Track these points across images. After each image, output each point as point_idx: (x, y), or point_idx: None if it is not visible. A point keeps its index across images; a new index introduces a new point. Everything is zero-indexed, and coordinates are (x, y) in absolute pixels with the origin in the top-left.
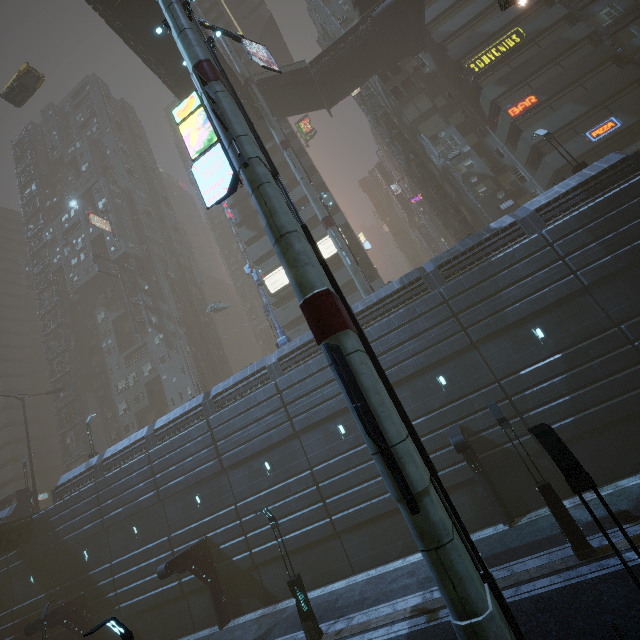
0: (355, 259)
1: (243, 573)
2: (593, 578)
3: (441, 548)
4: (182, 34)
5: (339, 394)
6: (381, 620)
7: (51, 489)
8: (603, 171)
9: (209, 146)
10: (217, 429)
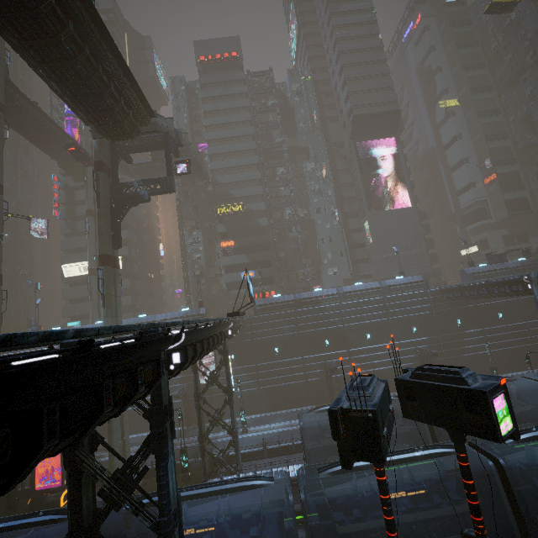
0: (99, 296)
1: None
2: None
3: None
4: None
5: None
6: None
7: None
8: (192, 315)
9: None
10: None
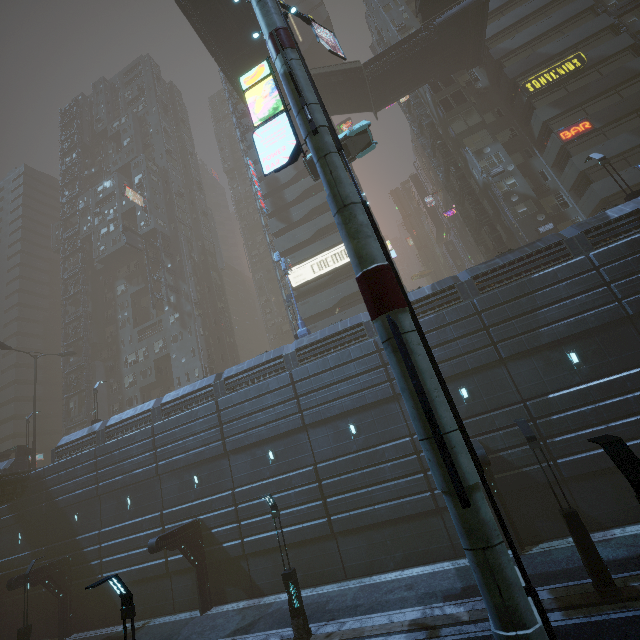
0: None
1: (231, 561)
2: (617, 619)
3: (490, 549)
4: (262, 1)
5: (354, 393)
6: (376, 629)
7: (47, 451)
8: None
9: (274, 114)
10: (225, 411)
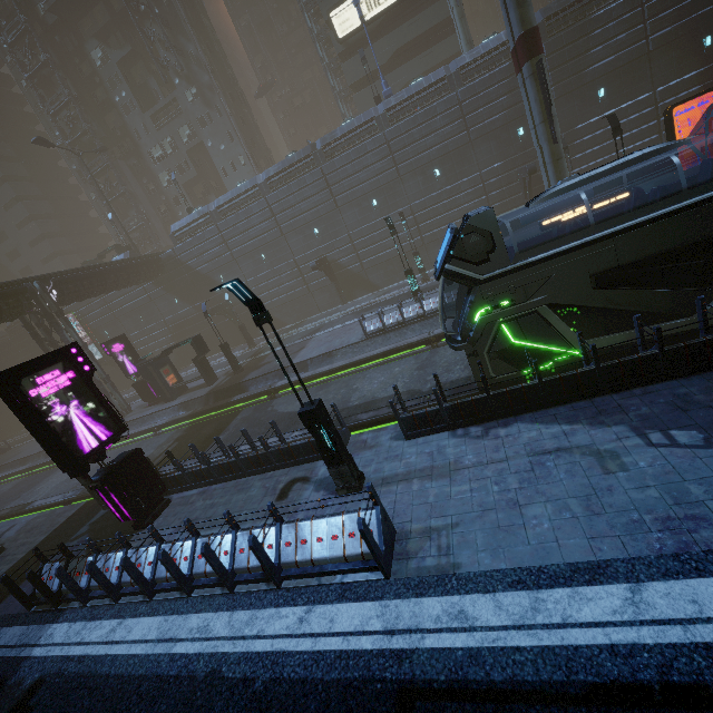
0: None
1: (355, 276)
2: None
3: (559, 160)
4: None
5: (439, 144)
6: None
7: None
8: None
9: None
10: (331, 175)
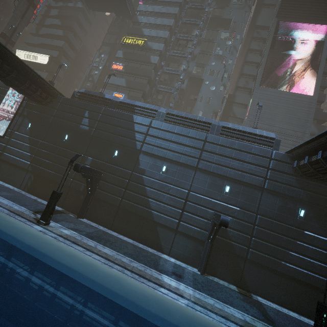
0: None
1: None
2: None
3: None
4: None
5: None
6: None
7: None
8: None
9: None
10: None
